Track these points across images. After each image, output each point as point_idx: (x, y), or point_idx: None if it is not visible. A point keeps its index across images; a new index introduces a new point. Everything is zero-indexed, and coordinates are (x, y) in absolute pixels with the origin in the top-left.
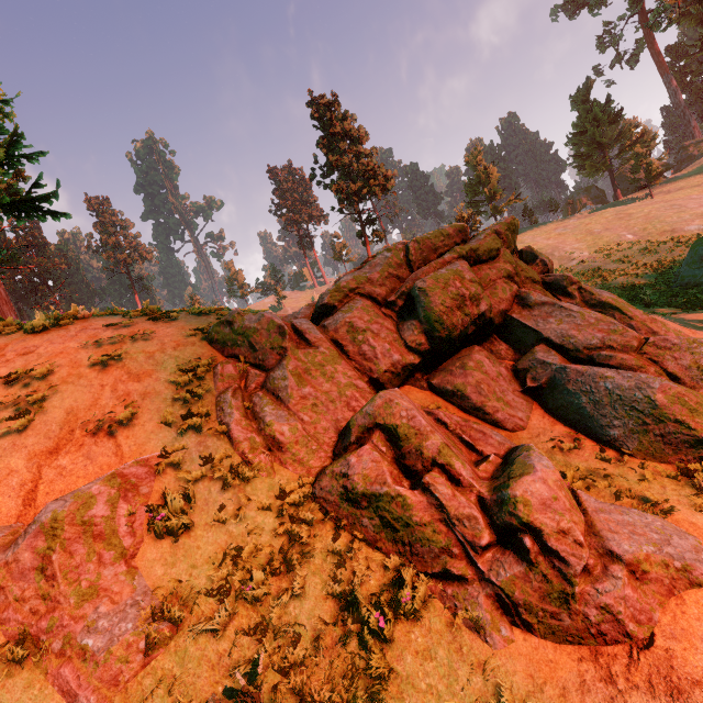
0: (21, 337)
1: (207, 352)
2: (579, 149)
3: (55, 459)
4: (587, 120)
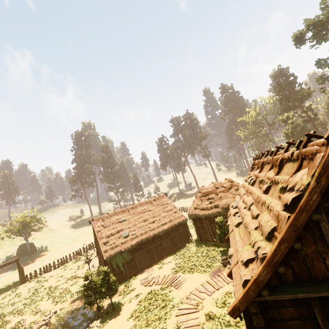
0: None
1: None
2: None
3: None
4: None
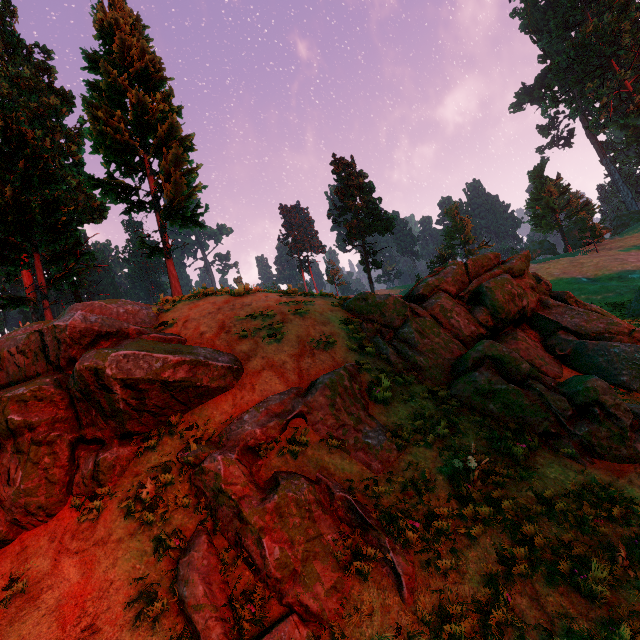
0: (232, 297)
1: (349, 316)
2: (535, 211)
3: (304, 359)
4: (542, 190)
